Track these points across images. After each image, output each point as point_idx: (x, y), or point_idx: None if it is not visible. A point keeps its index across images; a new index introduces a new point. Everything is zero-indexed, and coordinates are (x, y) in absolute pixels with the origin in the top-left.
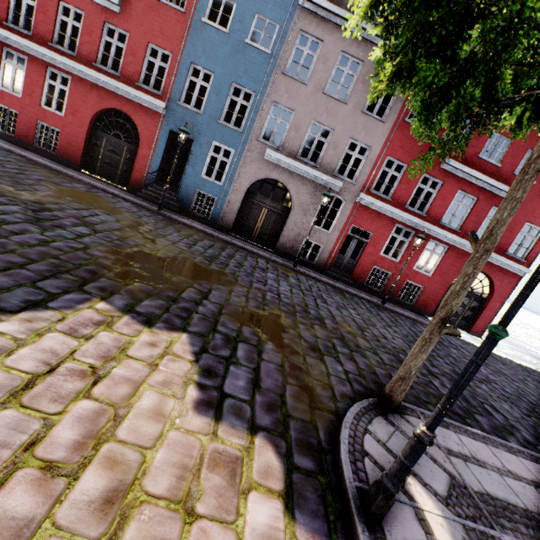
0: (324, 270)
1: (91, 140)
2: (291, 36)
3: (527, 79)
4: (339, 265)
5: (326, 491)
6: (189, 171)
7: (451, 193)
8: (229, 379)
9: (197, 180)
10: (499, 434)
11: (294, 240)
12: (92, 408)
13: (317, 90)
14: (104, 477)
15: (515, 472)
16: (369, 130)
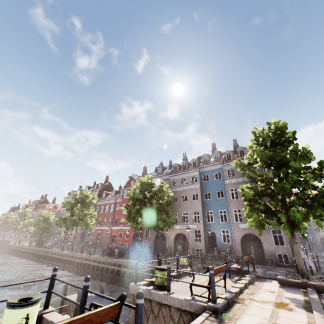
0: None
1: None
2: None
3: None
4: None
5: None
6: (307, 241)
7: None
8: None
9: (309, 242)
10: None
11: None
12: None
13: None
14: None
15: None
16: None
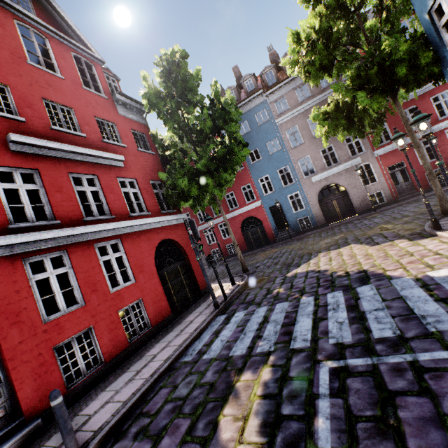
0: (395, 200)
1: (245, 237)
2: (283, 136)
3: None
4: (402, 191)
5: (423, 235)
6: (287, 215)
7: (427, 103)
8: (375, 241)
9: (293, 216)
10: None
11: (362, 201)
12: (346, 256)
13: (310, 140)
14: (361, 256)
15: None
16: None
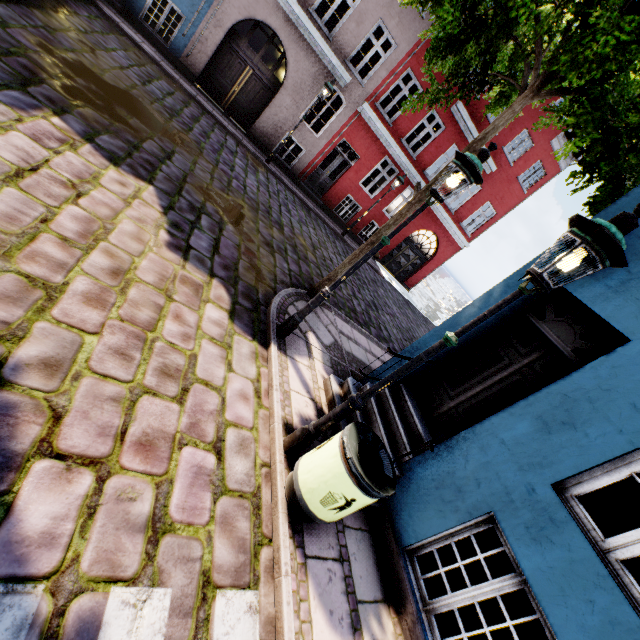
0: (298, 180)
1: None
2: None
3: (514, 64)
4: (315, 180)
5: (257, 320)
6: None
7: (447, 145)
8: (194, 238)
9: None
10: (379, 340)
11: (275, 130)
12: (83, 215)
13: None
14: (108, 260)
15: (375, 354)
16: (405, 20)
